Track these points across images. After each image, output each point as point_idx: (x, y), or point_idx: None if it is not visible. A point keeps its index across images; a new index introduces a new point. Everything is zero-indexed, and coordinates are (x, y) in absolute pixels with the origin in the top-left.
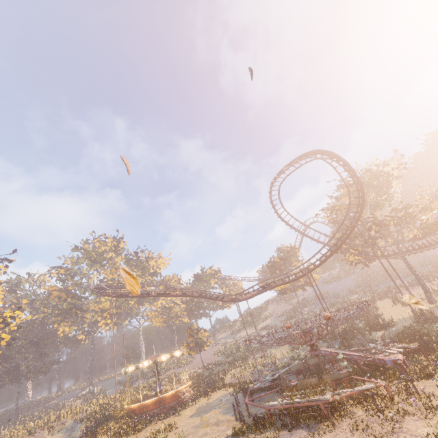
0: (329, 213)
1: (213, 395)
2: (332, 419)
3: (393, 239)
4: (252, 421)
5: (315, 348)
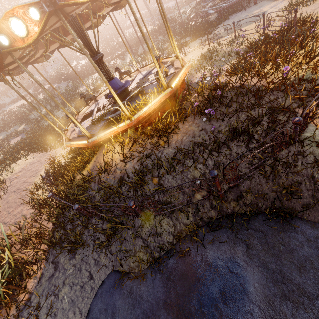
0: None
1: None
2: None
3: None
4: None
5: None
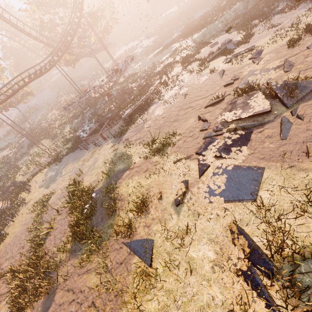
0: (37, 9)
1: (33, 183)
2: (158, 96)
3: (86, 42)
4: (123, 126)
5: (110, 94)
